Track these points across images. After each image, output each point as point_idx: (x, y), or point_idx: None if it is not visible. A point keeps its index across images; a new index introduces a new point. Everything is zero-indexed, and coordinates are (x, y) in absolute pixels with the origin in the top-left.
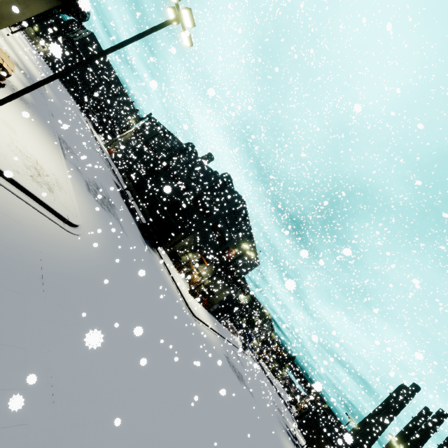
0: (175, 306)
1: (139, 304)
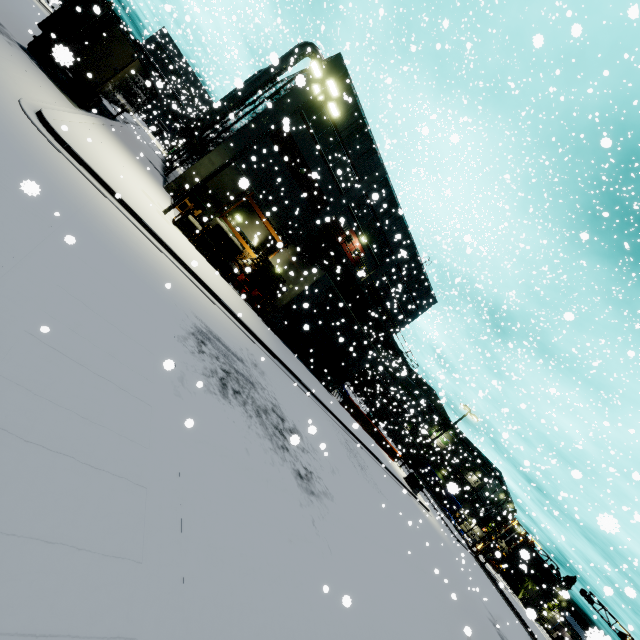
0: None
1: None
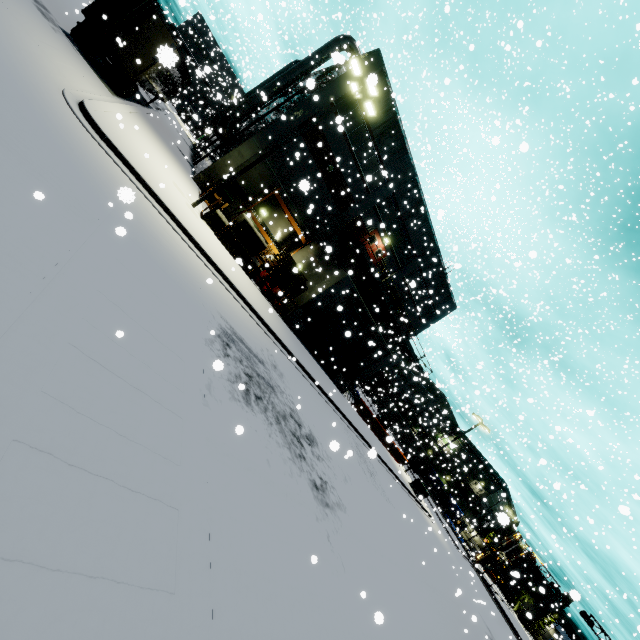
0: None
1: None
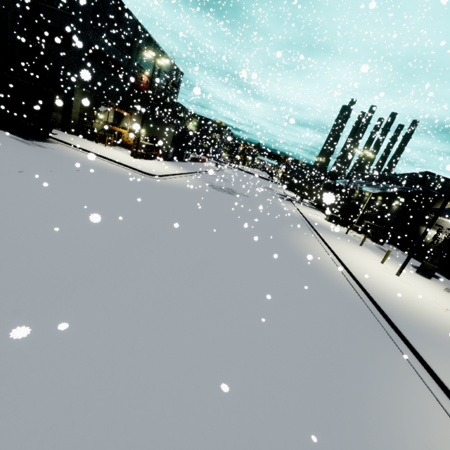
0: (127, 184)
1: (73, 220)
